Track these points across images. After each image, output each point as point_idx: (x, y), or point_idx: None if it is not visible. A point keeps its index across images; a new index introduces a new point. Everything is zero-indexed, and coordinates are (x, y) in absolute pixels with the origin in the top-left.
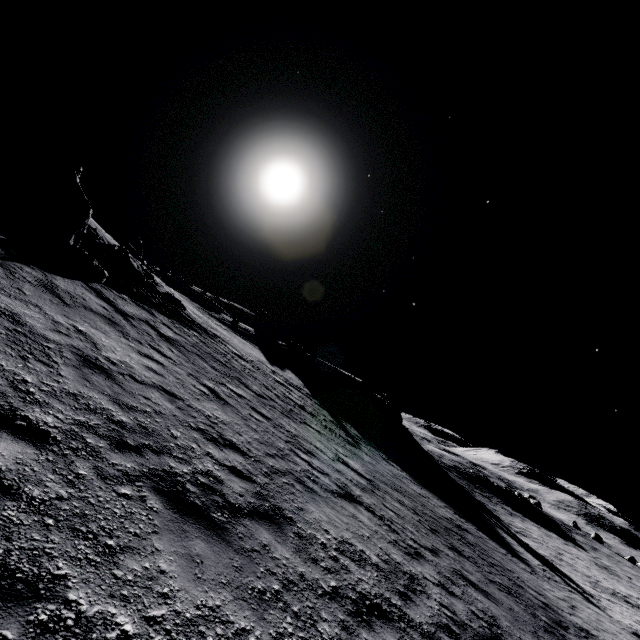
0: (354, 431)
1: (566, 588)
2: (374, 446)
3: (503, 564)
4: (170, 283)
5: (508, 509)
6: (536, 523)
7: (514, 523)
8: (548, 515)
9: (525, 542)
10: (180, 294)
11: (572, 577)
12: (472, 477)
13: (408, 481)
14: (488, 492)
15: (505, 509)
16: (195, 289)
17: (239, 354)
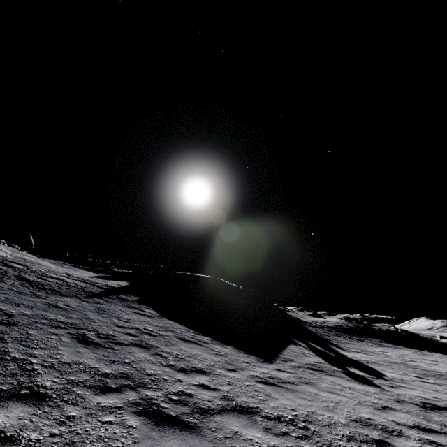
0: (130, 298)
1: (325, 373)
2: (146, 304)
3: (160, 352)
4: (57, 258)
5: (384, 344)
6: (419, 349)
7: (366, 348)
8: (445, 343)
9: (343, 354)
10: (59, 261)
11: (384, 370)
12: (353, 330)
13: (133, 314)
14: (367, 337)
15: (377, 344)
16: (91, 260)
17: (20, 267)
